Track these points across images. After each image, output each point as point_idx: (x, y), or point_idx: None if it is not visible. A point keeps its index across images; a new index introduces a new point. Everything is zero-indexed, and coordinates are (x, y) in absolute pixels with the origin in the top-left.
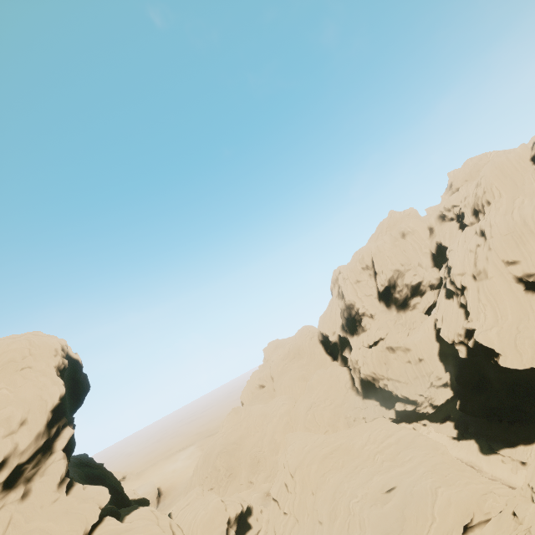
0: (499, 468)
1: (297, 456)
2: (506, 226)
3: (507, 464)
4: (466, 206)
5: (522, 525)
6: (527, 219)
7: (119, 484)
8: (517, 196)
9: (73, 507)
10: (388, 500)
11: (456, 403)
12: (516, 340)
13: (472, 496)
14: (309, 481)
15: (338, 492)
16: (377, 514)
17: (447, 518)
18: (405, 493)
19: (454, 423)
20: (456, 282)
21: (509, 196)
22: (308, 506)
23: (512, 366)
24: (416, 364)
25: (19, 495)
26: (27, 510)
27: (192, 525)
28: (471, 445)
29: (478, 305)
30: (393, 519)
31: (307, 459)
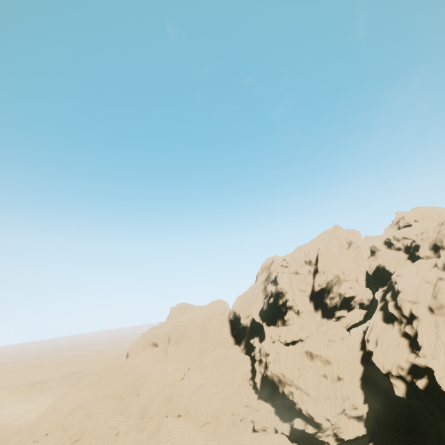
0: None
1: None
2: None
3: None
4: (423, 240)
5: None
6: None
7: None
8: None
9: None
10: None
11: (361, 442)
12: None
13: None
14: None
15: None
16: None
17: None
18: None
19: None
20: (405, 308)
21: None
22: None
23: None
24: (333, 381)
25: None
26: None
27: None
28: None
29: (436, 342)
30: None
31: None
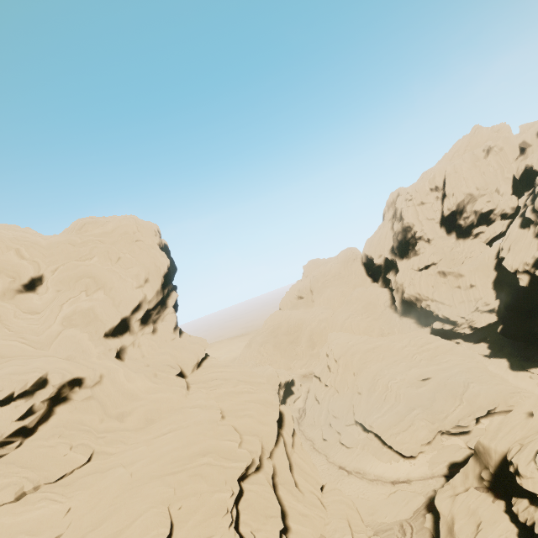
0: (525, 382)
1: (341, 347)
2: None
3: (535, 380)
4: None
5: None
6: None
7: None
8: None
9: (186, 346)
10: (422, 385)
11: (496, 328)
12: None
13: (501, 392)
14: (352, 366)
15: (378, 375)
16: (412, 393)
17: (474, 404)
18: (438, 383)
19: (488, 344)
20: None
21: None
22: (349, 382)
23: None
24: (466, 289)
25: (151, 330)
26: (157, 340)
27: None
28: (502, 363)
29: None
30: (425, 398)
31: (351, 350)
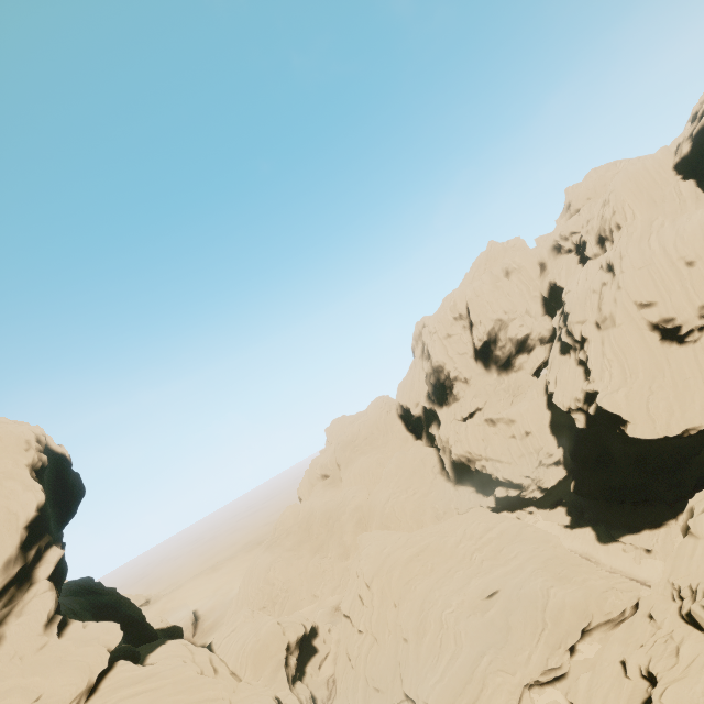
0: (620, 558)
1: (373, 561)
2: (642, 257)
3: (630, 553)
4: (588, 233)
5: (661, 630)
6: (667, 247)
7: (139, 612)
8: (656, 216)
9: (69, 654)
10: (489, 607)
11: (570, 484)
12: (648, 403)
13: (591, 594)
14: (390, 592)
15: (427, 602)
16: (476, 625)
17: (561, 623)
18: (510, 597)
19: (566, 508)
20: (575, 332)
21: (645, 218)
22: (390, 622)
23: (642, 436)
24: (522, 438)
25: None
26: None
27: (240, 656)
28: (587, 534)
29: (602, 361)
30: (495, 629)
31: (386, 564)
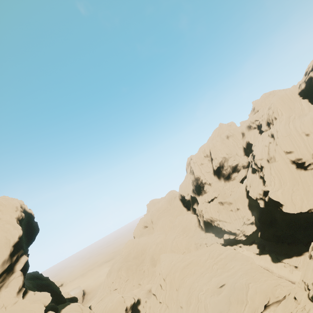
0: (282, 270)
1: (167, 267)
2: (286, 132)
3: (287, 268)
4: (262, 120)
5: (299, 304)
6: (297, 127)
7: (58, 289)
8: (291, 114)
9: (27, 306)
10: (221, 292)
11: (258, 233)
12: (292, 196)
13: (269, 287)
14: (174, 283)
15: (191, 289)
16: (214, 301)
17: (255, 301)
18: (230, 287)
19: (257, 245)
20: (258, 163)
21: (287, 115)
22: (174, 298)
23: (290, 211)
24: (235, 211)
25: None
26: None
27: (104, 312)
28: (267, 258)
29: (270, 177)
30: (224, 303)
31: (173, 269)
